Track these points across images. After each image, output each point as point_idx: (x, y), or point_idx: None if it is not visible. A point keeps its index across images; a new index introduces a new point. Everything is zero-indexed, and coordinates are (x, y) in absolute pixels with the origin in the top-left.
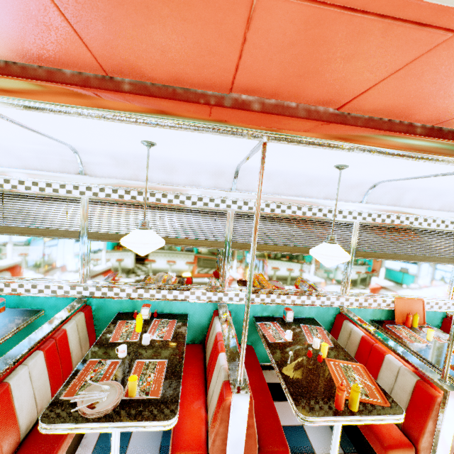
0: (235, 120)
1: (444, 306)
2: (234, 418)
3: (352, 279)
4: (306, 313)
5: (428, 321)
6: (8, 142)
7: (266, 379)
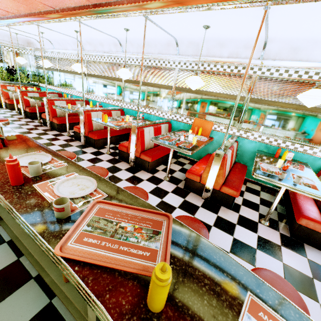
0: (55, 17)
1: (231, 131)
2: (80, 116)
3: (175, 104)
4: (152, 118)
5: (218, 139)
6: (66, 40)
7: None
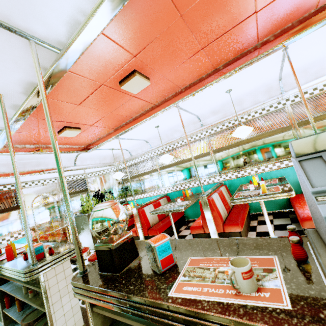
0: (264, 49)
1: None
2: None
3: None
4: None
5: None
6: (176, 127)
7: None
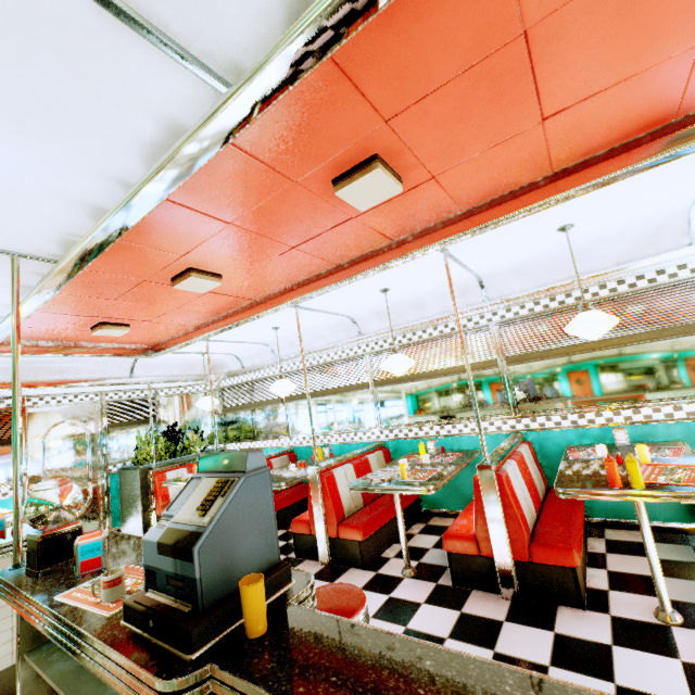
0: (398, 253)
1: None
2: (484, 491)
3: None
4: (661, 434)
5: None
6: (317, 329)
7: (614, 537)
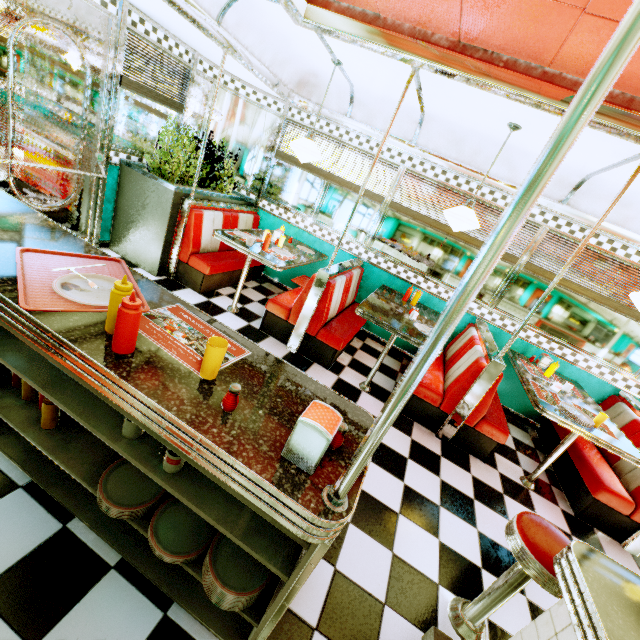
0: None
1: None
2: None
3: None
4: None
5: None
6: (522, 154)
7: None
